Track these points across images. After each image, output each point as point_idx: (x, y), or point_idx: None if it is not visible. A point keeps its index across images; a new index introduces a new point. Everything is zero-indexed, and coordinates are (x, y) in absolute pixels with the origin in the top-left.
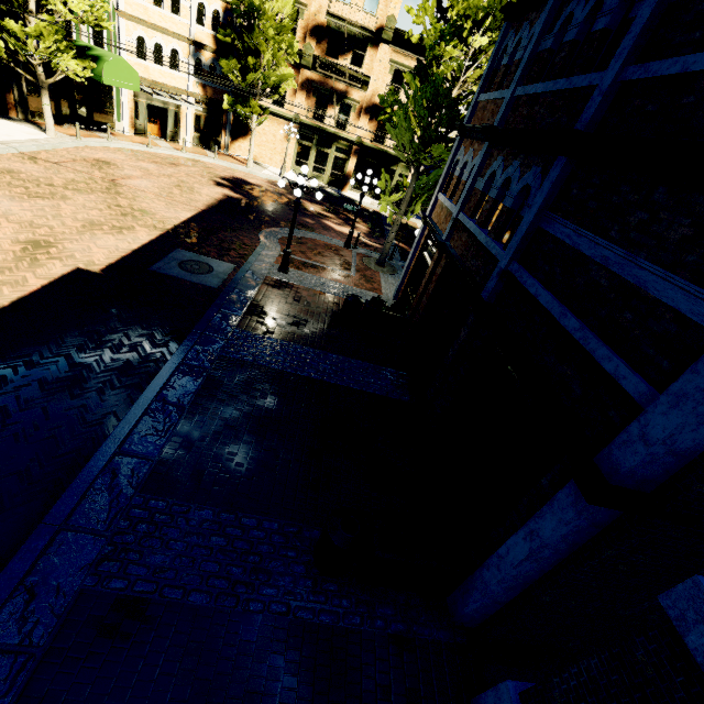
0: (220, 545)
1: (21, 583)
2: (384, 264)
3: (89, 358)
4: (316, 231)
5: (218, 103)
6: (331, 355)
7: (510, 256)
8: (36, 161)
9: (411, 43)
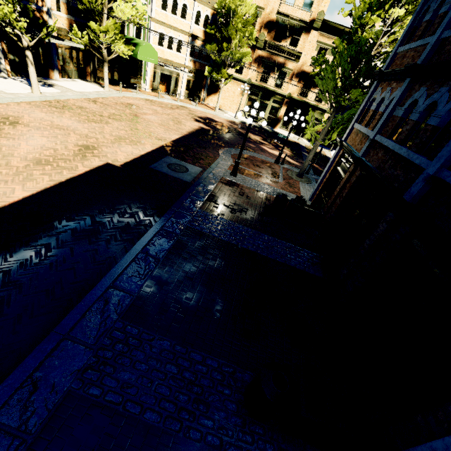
0: (172, 372)
1: (30, 376)
2: (302, 176)
3: (104, 218)
4: (256, 152)
5: (201, 72)
6: (263, 235)
7: (441, 164)
8: (96, 102)
9: (334, 29)
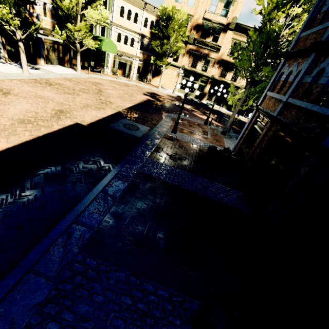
0: (127, 303)
1: None
2: (225, 134)
3: (72, 165)
4: (189, 116)
5: (148, 61)
6: (200, 178)
7: None
8: (70, 81)
9: (244, 29)
